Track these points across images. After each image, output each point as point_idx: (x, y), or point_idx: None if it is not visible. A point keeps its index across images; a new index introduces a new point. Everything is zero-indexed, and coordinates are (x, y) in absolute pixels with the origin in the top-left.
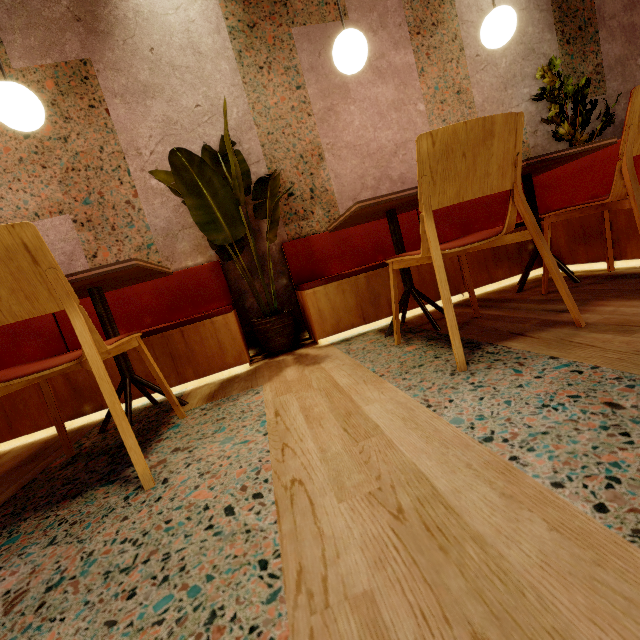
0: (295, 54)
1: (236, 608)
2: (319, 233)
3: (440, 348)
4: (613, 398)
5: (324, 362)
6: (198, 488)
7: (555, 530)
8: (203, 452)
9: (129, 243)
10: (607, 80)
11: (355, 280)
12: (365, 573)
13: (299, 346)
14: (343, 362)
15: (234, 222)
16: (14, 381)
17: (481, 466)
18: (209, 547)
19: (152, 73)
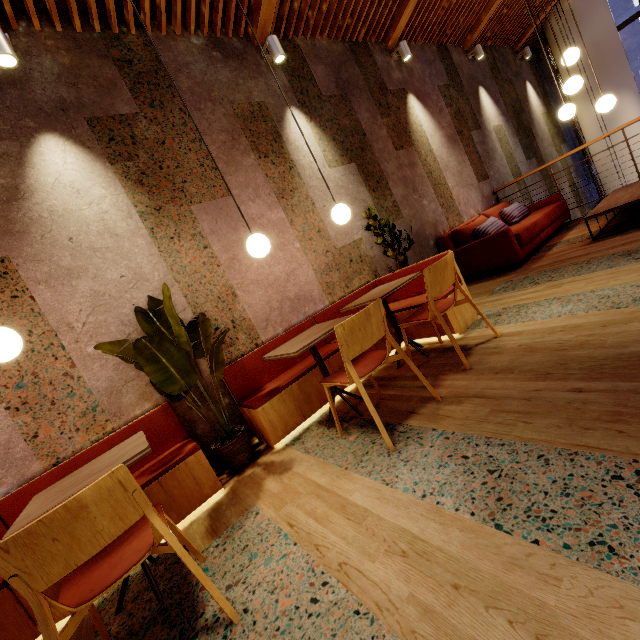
0: (198, 224)
1: (359, 636)
2: (248, 354)
3: (372, 434)
4: (464, 452)
5: (294, 467)
6: (279, 601)
7: (462, 531)
8: (256, 578)
9: (72, 412)
10: (401, 209)
11: (290, 389)
12: (404, 587)
13: (257, 454)
14: (310, 463)
15: (187, 373)
16: (107, 590)
17: (427, 513)
18: (320, 624)
19: (74, 258)
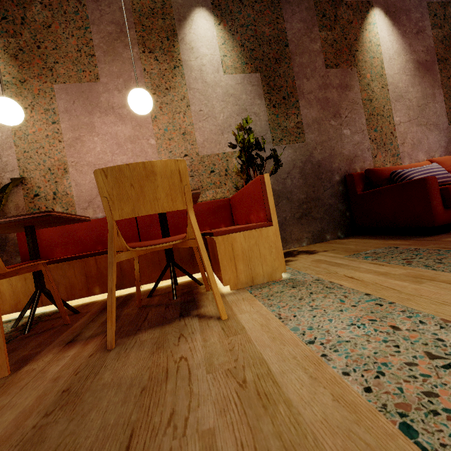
0: (54, 101)
1: None
2: None
3: None
4: None
5: None
6: None
7: None
8: None
9: None
10: (306, 133)
11: None
12: None
13: None
14: None
15: None
16: None
17: None
18: None
19: None
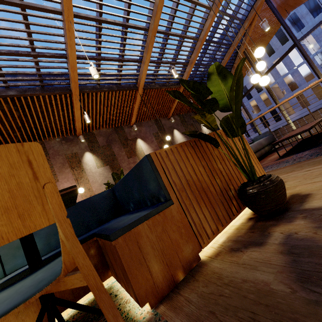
0: None
1: None
2: None
3: None
4: None
5: None
6: None
7: None
8: None
9: None
10: None
11: None
12: None
13: None
14: None
15: None
16: None
17: None
18: None
19: None
